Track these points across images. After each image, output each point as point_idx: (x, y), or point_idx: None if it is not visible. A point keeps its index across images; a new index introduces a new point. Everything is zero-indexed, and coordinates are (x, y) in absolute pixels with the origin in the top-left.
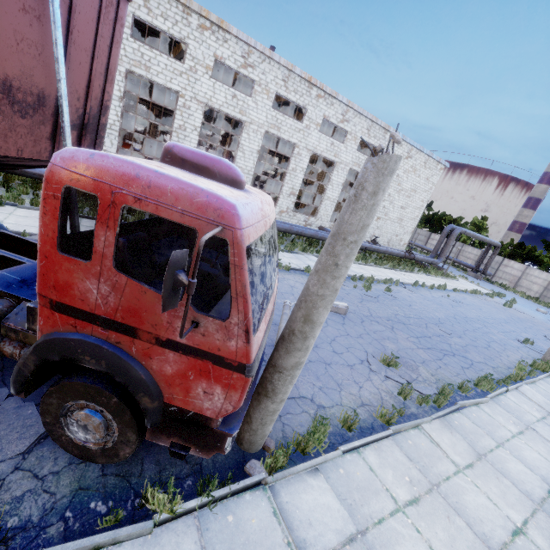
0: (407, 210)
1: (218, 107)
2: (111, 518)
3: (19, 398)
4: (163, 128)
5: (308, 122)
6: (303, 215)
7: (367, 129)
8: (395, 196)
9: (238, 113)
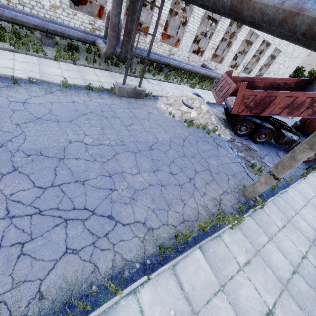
0: (288, 69)
1: None
2: (314, 169)
3: (285, 152)
4: None
5: None
6: (245, 74)
7: None
8: (287, 61)
9: None
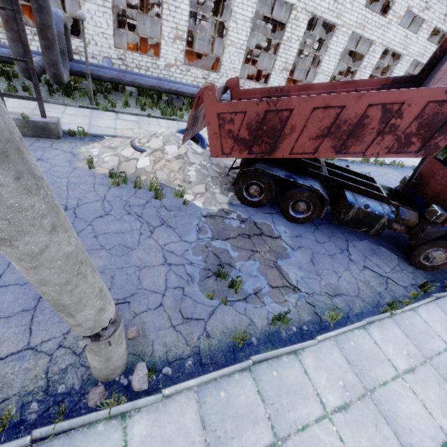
0: None
1: (320, 14)
2: None
3: (374, 244)
4: (224, 23)
5: (392, 16)
6: None
7: (444, 14)
8: None
9: (335, 17)
